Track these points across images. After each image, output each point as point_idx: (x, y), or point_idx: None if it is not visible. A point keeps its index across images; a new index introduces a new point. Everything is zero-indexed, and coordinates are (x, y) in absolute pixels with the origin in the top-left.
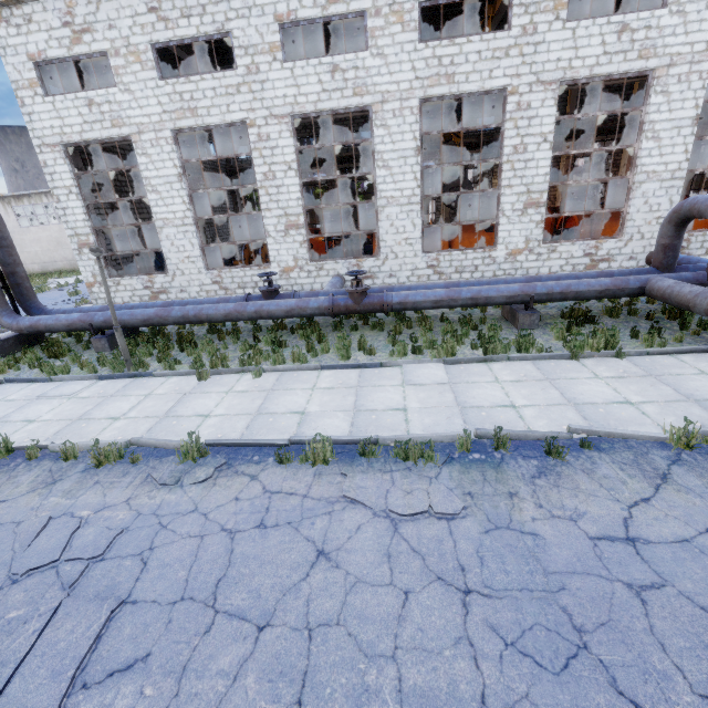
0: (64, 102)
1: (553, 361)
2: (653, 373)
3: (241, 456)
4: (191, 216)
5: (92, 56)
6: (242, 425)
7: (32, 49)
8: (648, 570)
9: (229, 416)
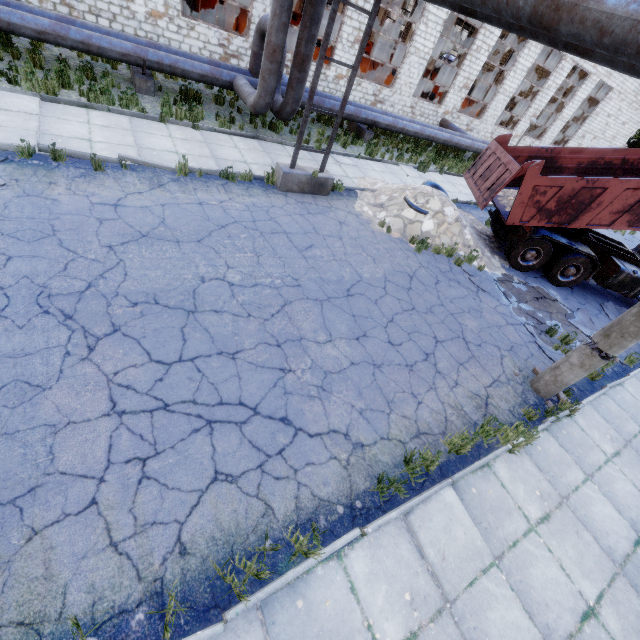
0: None
1: (147, 121)
2: (208, 142)
3: None
4: None
5: None
6: None
7: None
8: (115, 215)
9: None
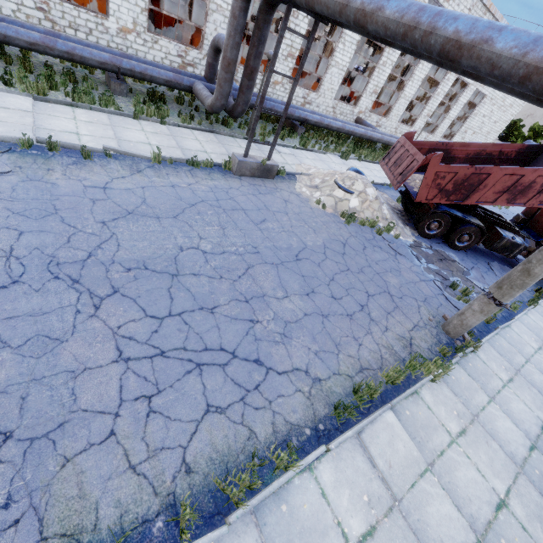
0: None
1: (123, 117)
2: (174, 135)
3: None
4: None
5: None
6: None
7: None
8: (105, 196)
9: None
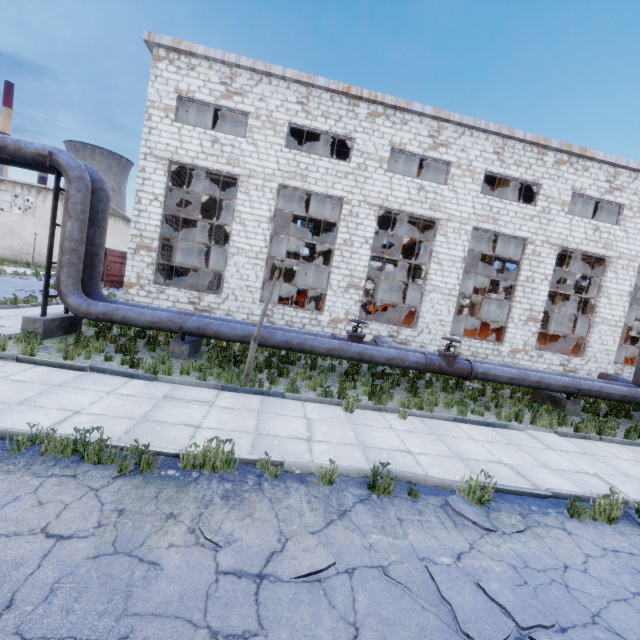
0: (191, 131)
1: (634, 447)
2: None
3: (516, 504)
4: (267, 253)
5: (233, 111)
6: (464, 468)
7: (183, 86)
8: None
9: (435, 456)
